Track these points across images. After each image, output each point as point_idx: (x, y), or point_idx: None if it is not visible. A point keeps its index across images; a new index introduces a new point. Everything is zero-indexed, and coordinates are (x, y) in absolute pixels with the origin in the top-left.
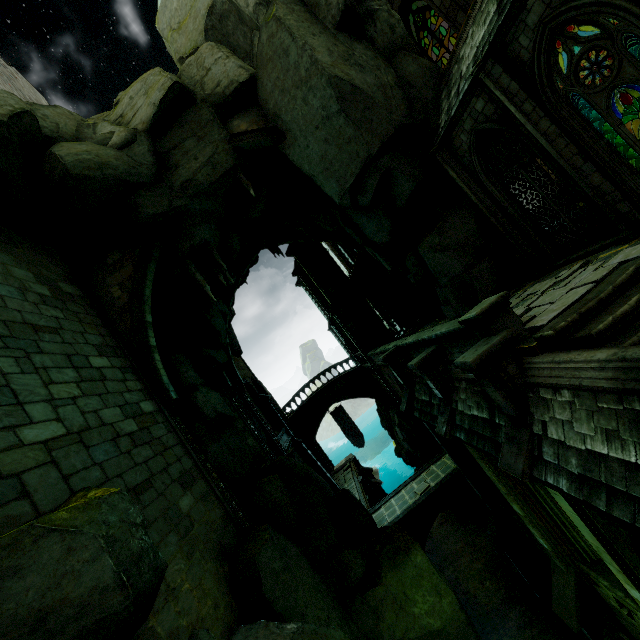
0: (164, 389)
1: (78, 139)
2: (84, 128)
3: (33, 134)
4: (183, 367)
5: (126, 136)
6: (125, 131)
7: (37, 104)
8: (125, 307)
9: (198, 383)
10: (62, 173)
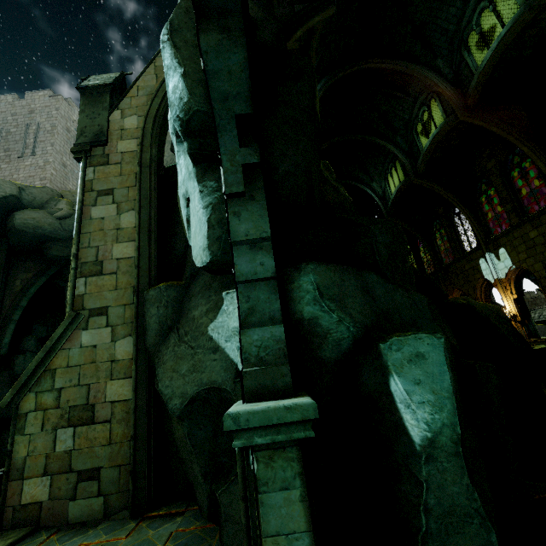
0: (1, 346)
1: (43, 206)
2: (52, 201)
3: (13, 203)
4: (30, 336)
5: (65, 214)
6: (67, 211)
7: (31, 186)
8: (16, 293)
9: (30, 350)
10: (12, 226)
